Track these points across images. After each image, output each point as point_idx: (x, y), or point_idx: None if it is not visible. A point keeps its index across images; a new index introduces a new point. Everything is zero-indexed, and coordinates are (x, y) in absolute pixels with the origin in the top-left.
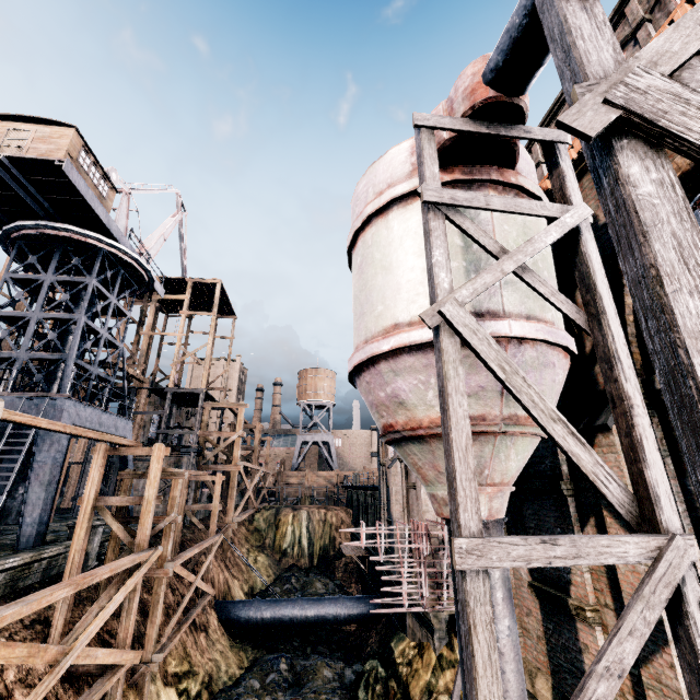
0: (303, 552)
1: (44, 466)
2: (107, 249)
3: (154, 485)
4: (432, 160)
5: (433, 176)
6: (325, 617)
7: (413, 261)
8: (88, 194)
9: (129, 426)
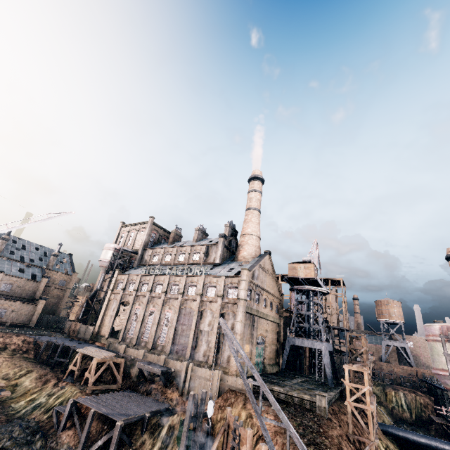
0: (405, 413)
1: (327, 363)
2: (320, 290)
3: (368, 378)
4: (444, 345)
5: (445, 349)
6: (430, 444)
7: (444, 356)
8: (319, 281)
9: (331, 346)
